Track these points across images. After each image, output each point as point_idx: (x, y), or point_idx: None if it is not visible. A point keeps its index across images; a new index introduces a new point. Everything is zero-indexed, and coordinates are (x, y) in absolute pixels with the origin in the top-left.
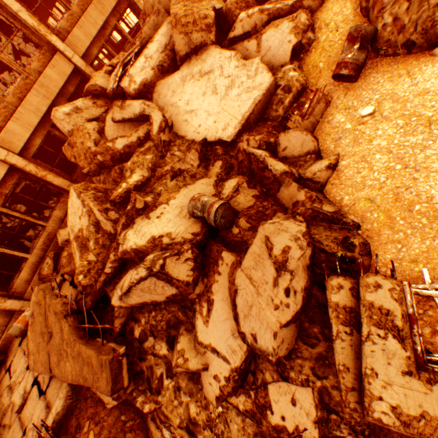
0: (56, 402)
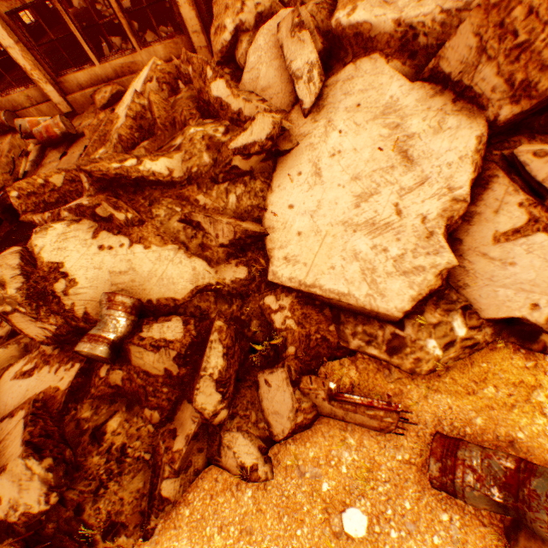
0: None
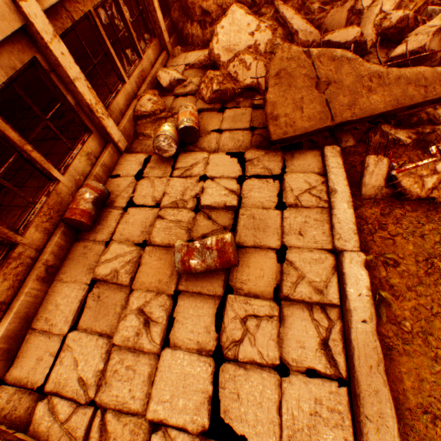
0: (330, 160)
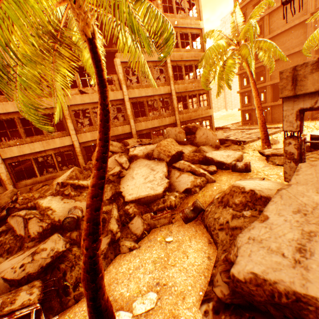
0: None
